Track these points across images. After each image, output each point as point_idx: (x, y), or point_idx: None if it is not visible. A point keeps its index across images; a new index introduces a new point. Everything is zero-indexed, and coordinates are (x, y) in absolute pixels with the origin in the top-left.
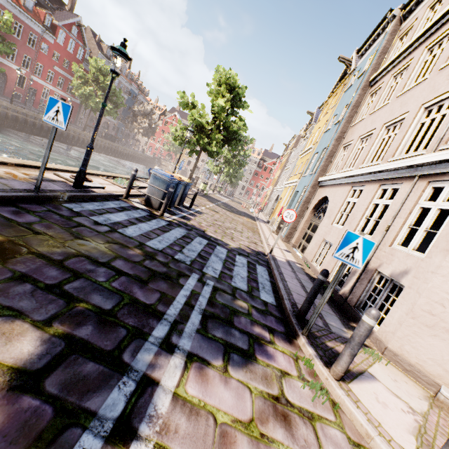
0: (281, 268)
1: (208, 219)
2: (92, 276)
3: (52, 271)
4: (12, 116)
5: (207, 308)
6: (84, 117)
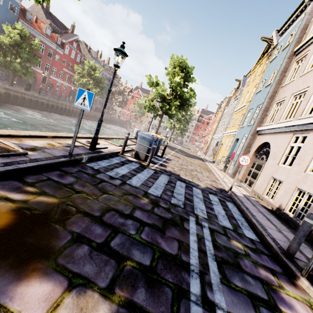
0: (244, 203)
1: (177, 165)
2: (125, 229)
3: (97, 228)
4: (40, 102)
5: (215, 252)
6: None
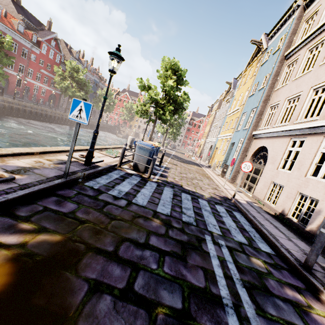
0: (250, 211)
1: (176, 173)
2: (145, 264)
3: (115, 268)
4: (16, 108)
5: (241, 276)
6: (63, 102)
